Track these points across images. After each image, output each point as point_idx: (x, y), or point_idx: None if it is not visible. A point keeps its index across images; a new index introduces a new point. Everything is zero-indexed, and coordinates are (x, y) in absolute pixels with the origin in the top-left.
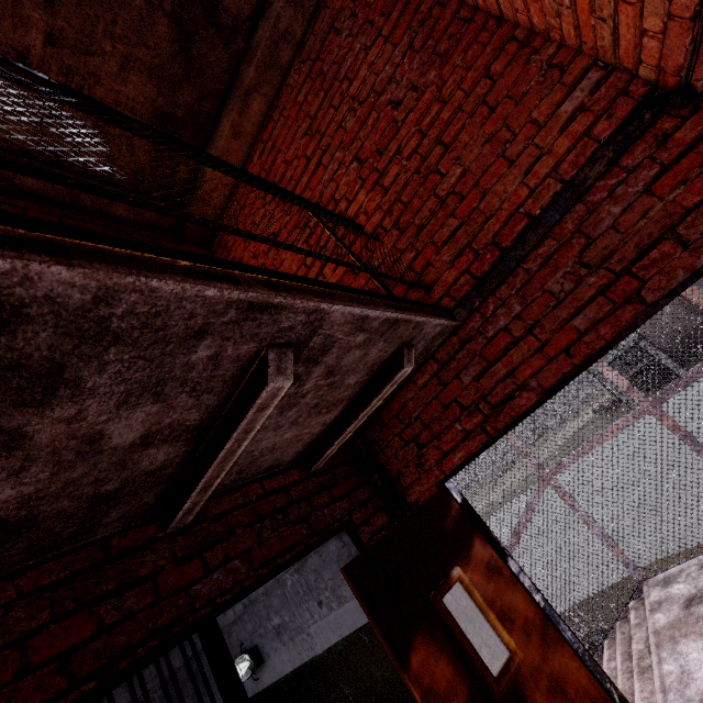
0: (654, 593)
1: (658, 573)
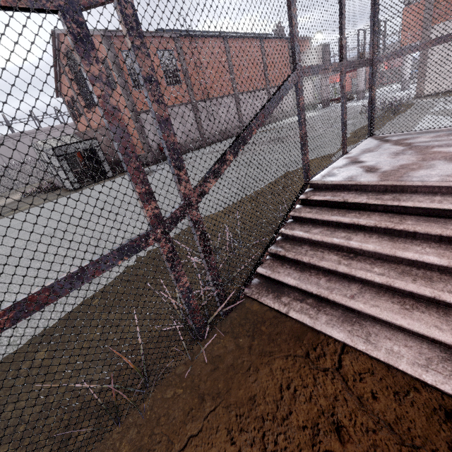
0: (333, 179)
1: (315, 176)
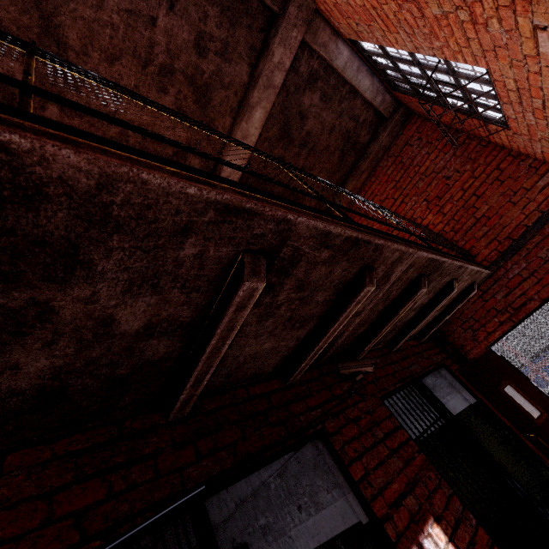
0: None
1: None
